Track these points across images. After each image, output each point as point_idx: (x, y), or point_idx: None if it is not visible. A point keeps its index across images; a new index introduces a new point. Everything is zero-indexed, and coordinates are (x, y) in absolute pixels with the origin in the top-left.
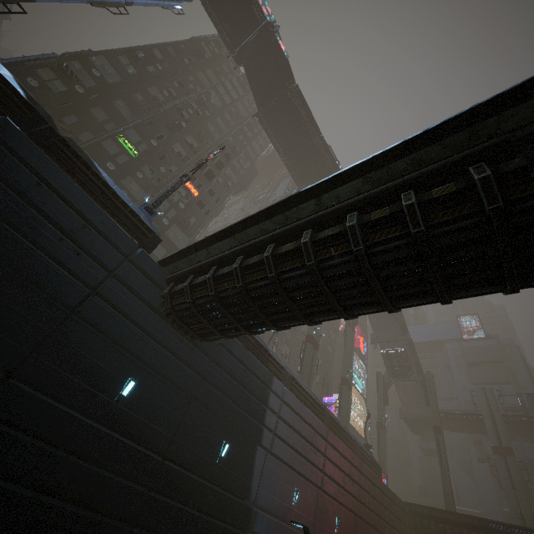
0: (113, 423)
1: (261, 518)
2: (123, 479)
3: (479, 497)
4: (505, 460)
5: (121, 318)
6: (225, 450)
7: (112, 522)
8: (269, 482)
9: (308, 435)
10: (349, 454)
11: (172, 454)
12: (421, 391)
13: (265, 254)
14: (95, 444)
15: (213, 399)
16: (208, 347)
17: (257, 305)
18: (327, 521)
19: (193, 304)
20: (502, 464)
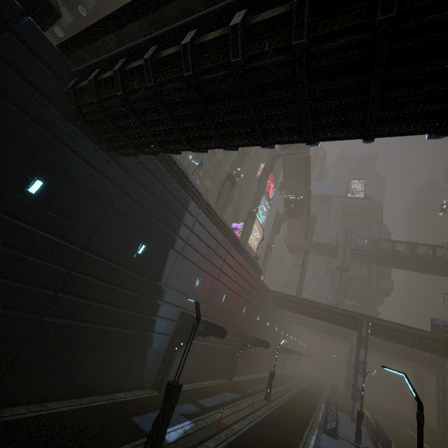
0: (23, 216)
1: (169, 293)
2: (41, 261)
3: (317, 291)
4: (341, 274)
5: (11, 107)
6: (142, 249)
7: (35, 289)
8: (178, 273)
9: (213, 246)
10: (242, 261)
11: (91, 247)
12: (304, 228)
13: (183, 42)
14: (3, 231)
15: (131, 209)
16: (126, 163)
17: (171, 117)
18: (218, 297)
19: (100, 106)
20: (339, 276)
